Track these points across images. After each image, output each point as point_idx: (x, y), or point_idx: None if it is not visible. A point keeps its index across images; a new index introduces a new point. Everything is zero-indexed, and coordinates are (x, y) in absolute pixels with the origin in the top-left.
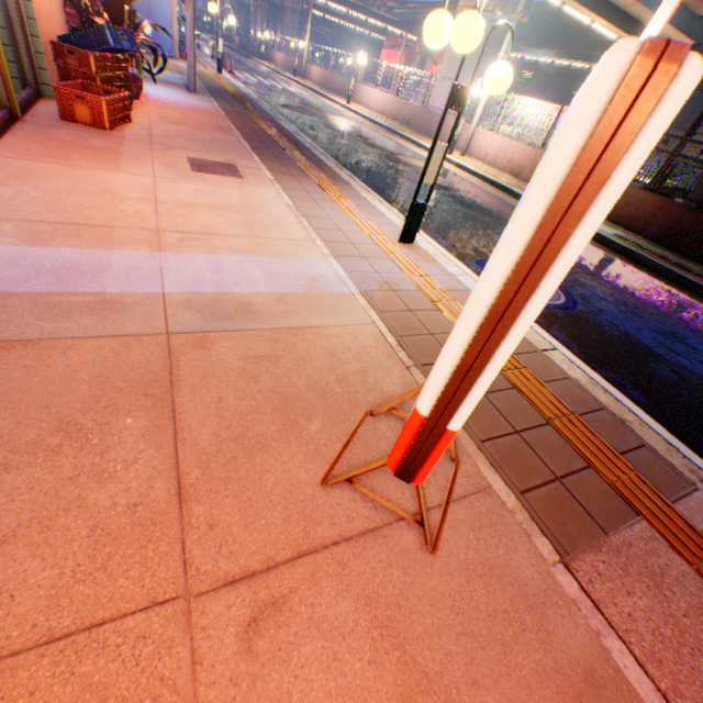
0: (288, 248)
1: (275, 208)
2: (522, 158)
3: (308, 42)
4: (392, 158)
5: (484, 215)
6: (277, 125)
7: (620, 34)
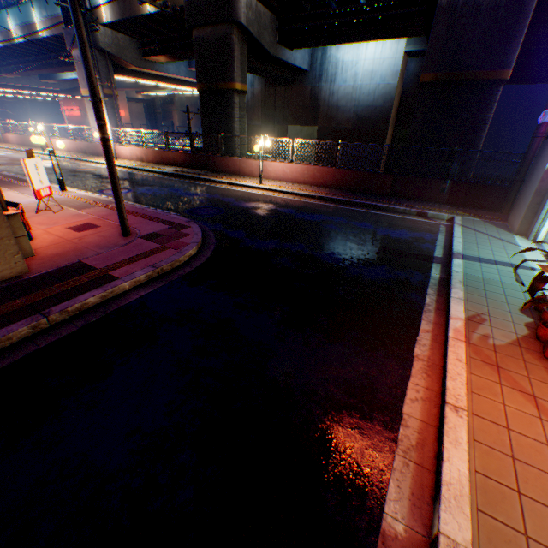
0: (22, 200)
1: (14, 195)
2: (141, 154)
3: None
4: (73, 172)
5: None
6: (1, 174)
7: (175, 86)
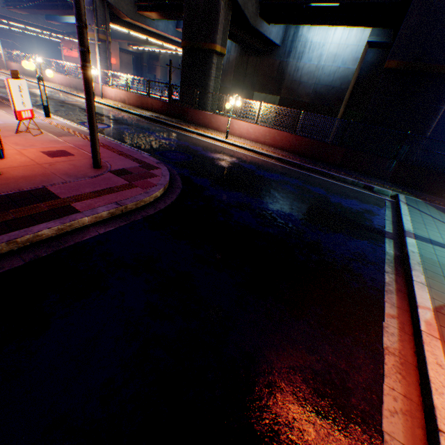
0: (7, 119)
1: (0, 114)
2: (124, 96)
3: (2, 49)
4: (62, 102)
5: (97, 115)
6: None
7: (161, 42)
